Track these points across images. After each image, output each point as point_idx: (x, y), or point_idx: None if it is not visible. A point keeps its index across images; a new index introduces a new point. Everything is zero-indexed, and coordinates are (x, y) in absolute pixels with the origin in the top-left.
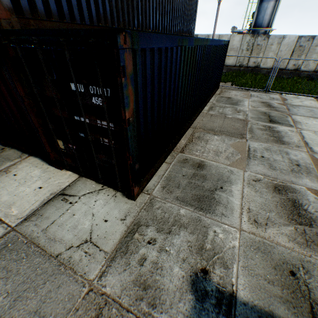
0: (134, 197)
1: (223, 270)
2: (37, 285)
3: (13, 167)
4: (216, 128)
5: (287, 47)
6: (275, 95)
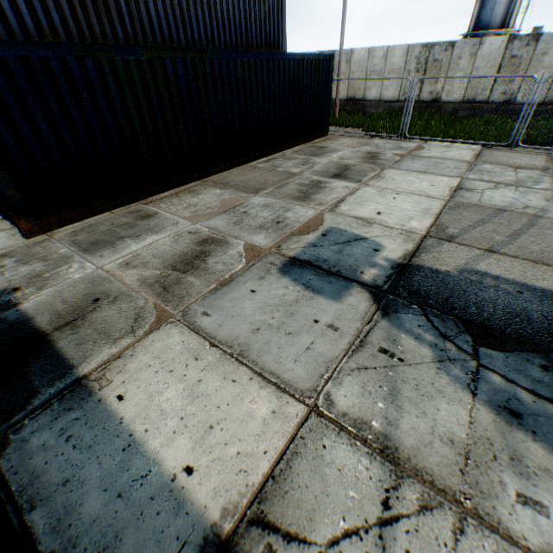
0: (25, 233)
1: (35, 290)
2: None
3: None
4: (235, 182)
5: (489, 60)
6: (414, 143)
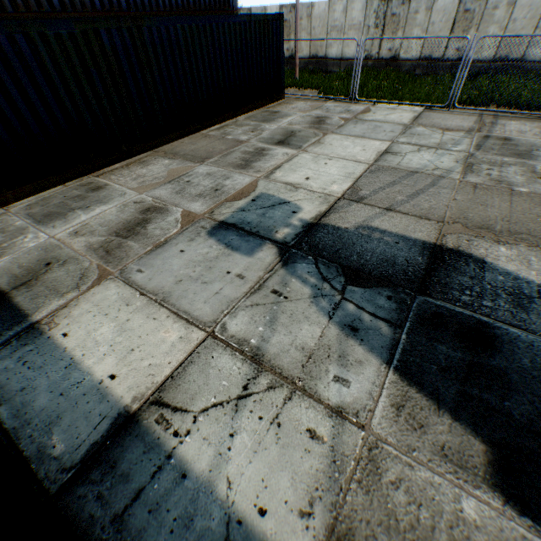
0: None
1: None
2: None
3: None
4: (184, 151)
5: (444, 15)
6: (363, 106)
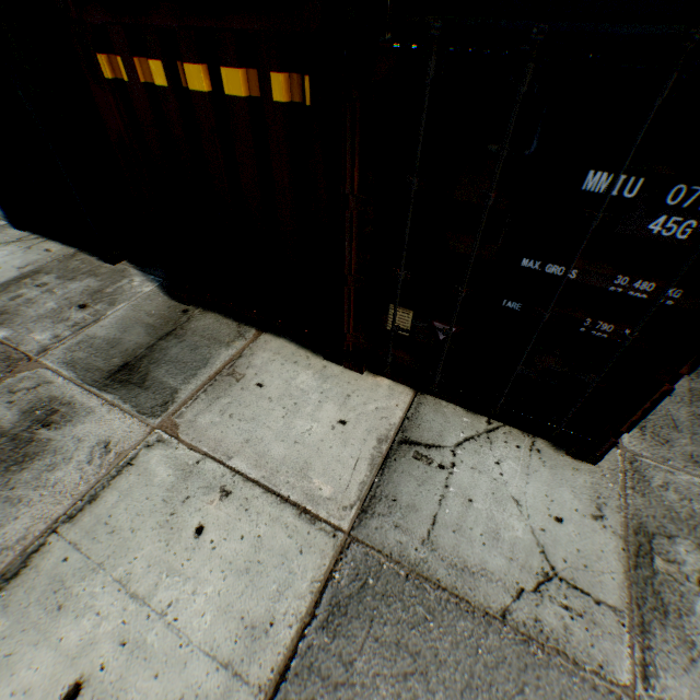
0: (602, 457)
1: None
2: (505, 696)
3: (241, 364)
4: None
5: None
6: None
